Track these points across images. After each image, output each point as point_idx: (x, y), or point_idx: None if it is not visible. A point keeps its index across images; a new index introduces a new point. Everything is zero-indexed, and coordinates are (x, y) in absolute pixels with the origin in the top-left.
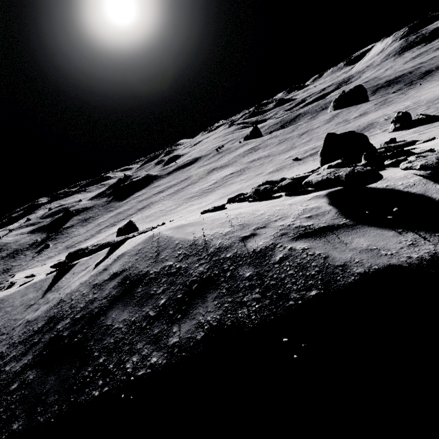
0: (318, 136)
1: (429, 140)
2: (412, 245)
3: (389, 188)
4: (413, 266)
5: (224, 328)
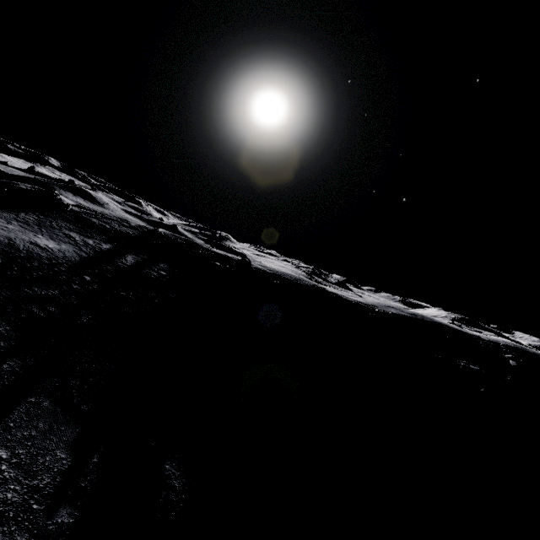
0: None
1: None
2: None
3: None
4: None
5: None
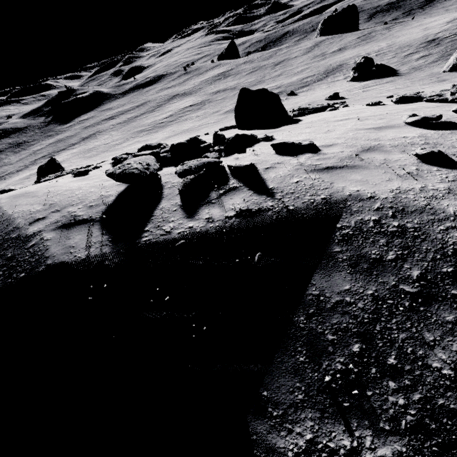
0: (290, 70)
1: (334, 109)
2: (89, 247)
3: (162, 186)
4: (71, 263)
5: None
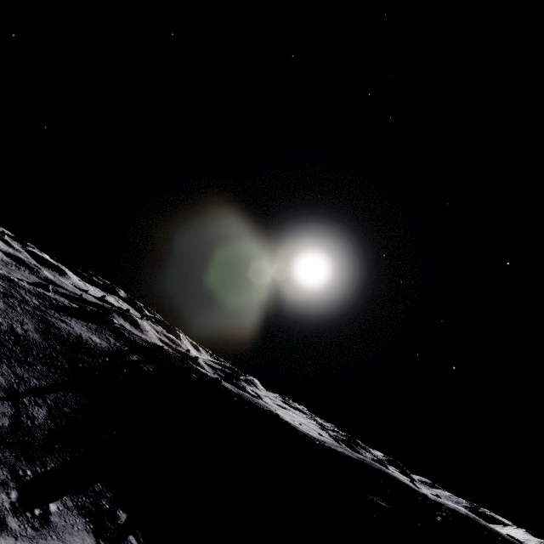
0: None
1: None
2: None
3: None
4: None
5: (502, 534)
